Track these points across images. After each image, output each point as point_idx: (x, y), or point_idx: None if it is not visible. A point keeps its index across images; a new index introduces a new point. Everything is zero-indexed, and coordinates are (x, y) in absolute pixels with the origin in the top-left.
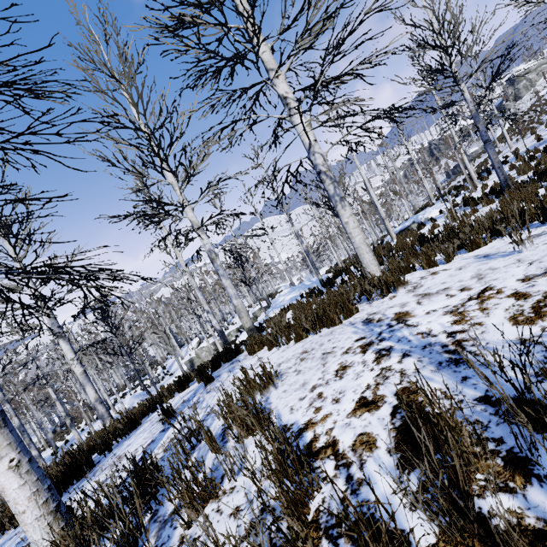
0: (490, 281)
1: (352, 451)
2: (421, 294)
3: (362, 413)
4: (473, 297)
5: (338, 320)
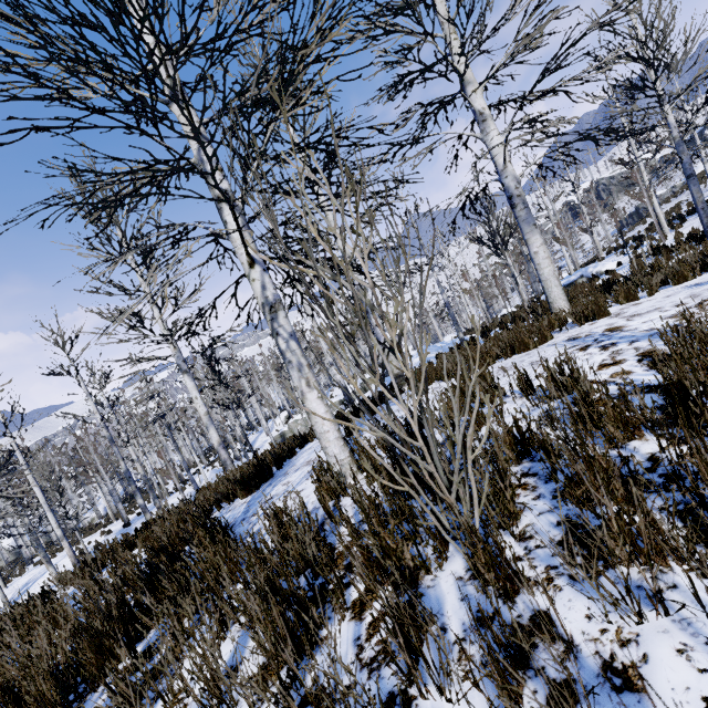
0: (707, 296)
1: (612, 378)
2: (629, 316)
3: (608, 368)
4: (691, 307)
5: (532, 345)
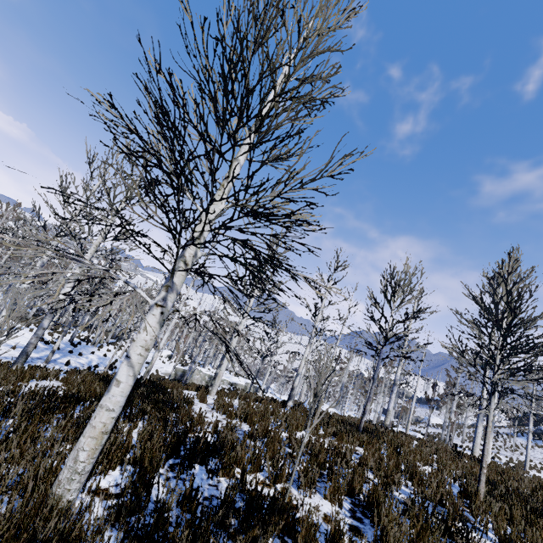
0: None
1: None
2: None
3: None
4: None
5: None
